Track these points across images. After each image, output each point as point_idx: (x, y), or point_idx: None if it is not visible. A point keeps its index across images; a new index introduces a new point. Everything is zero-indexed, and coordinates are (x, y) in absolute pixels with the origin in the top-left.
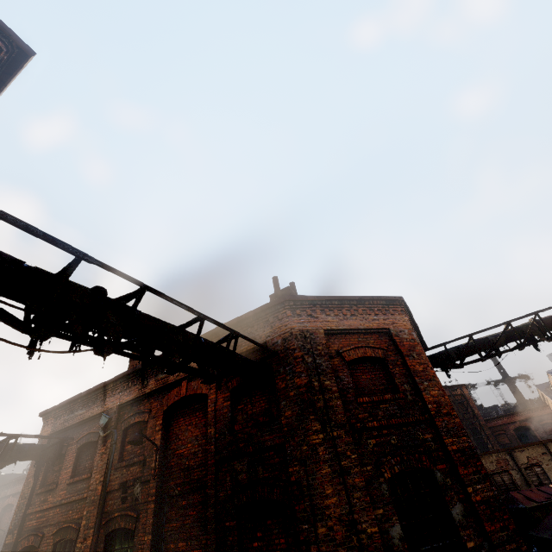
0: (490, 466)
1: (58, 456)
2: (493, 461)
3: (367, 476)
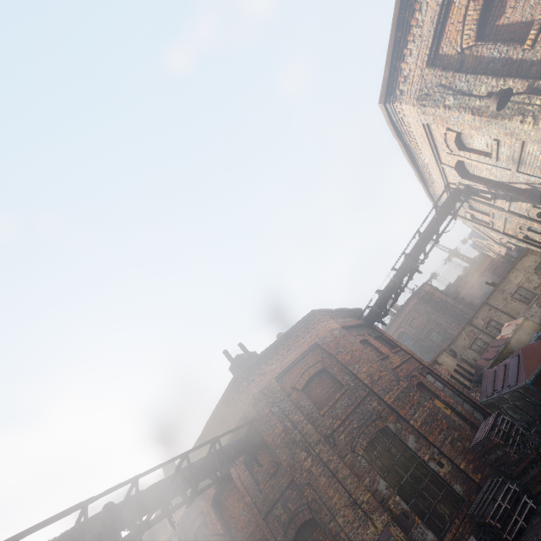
0: (465, 342)
1: None
2: (465, 337)
3: (350, 463)
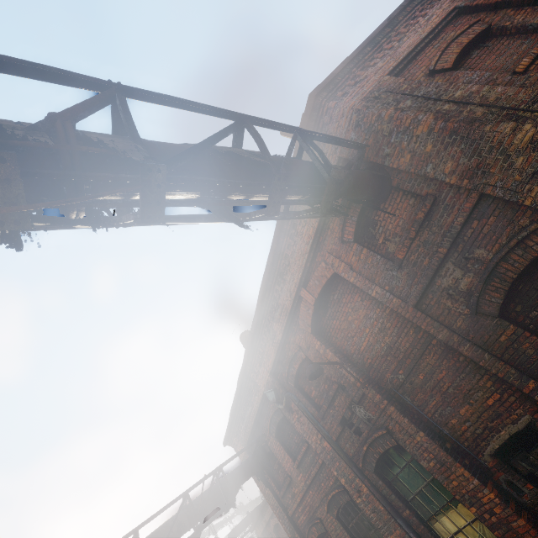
0: None
1: (267, 457)
2: None
3: None
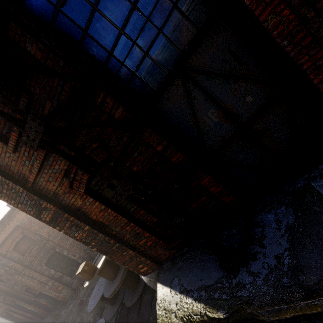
0: None
1: None
2: None
3: (39, 270)
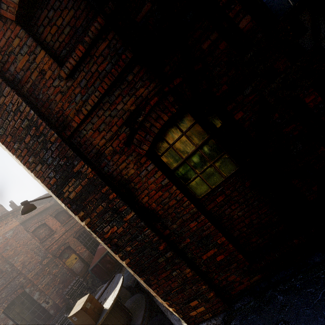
0: None
1: None
2: None
3: None
